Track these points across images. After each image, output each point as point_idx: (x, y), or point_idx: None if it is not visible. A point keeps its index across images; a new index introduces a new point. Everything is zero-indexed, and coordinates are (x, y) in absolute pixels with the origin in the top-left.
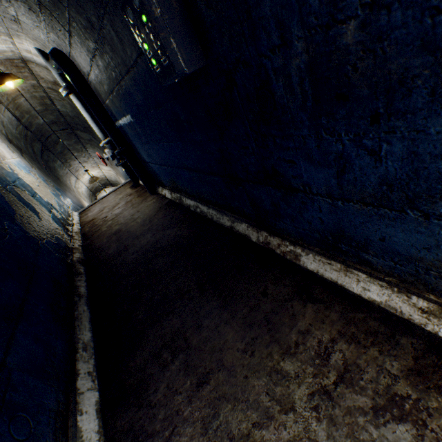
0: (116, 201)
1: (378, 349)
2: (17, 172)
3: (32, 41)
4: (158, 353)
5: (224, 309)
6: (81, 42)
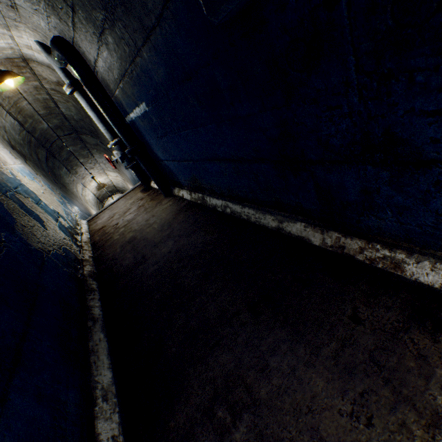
0: (126, 206)
1: None
2: (20, 178)
3: (32, 33)
4: (209, 410)
5: (297, 342)
6: (87, 16)
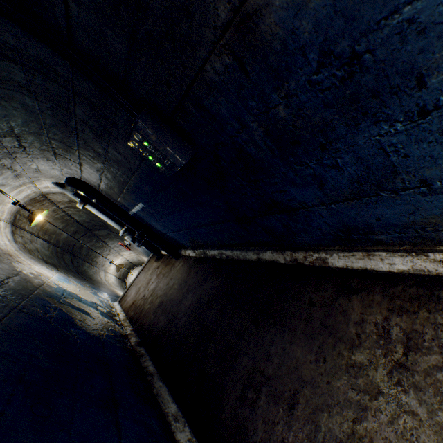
0: (147, 278)
1: (426, 309)
2: (61, 285)
3: (50, 179)
4: (243, 396)
5: (283, 332)
6: (91, 166)
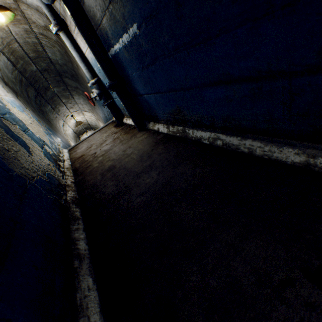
0: (102, 138)
1: None
2: (9, 107)
3: None
4: None
5: None
6: None
